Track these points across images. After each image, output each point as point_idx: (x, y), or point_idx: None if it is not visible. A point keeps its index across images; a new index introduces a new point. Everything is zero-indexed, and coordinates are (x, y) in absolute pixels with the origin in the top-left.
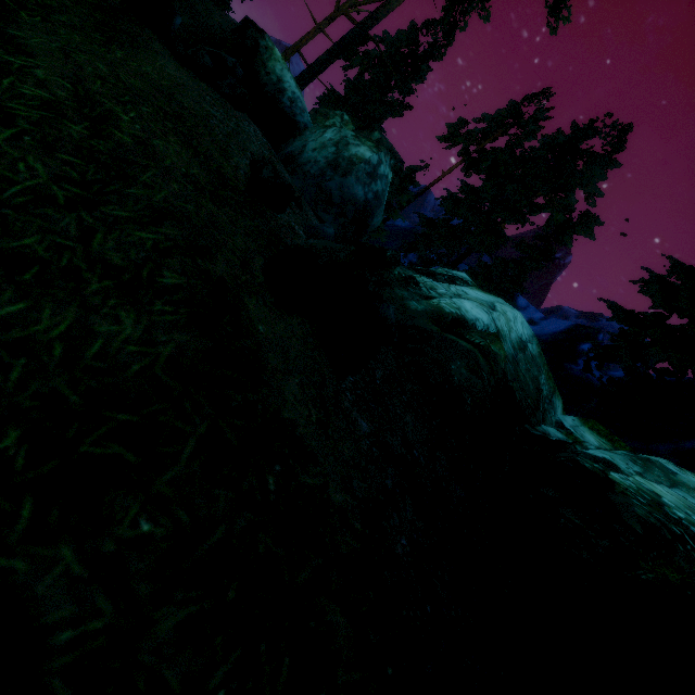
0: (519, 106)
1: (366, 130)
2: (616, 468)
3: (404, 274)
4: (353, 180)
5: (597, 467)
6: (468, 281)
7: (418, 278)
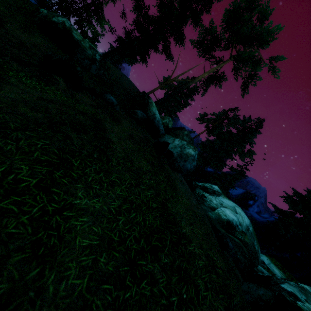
0: (227, 112)
1: (182, 130)
2: (297, 298)
3: (200, 193)
4: (187, 163)
5: (292, 299)
6: (220, 192)
7: (205, 194)
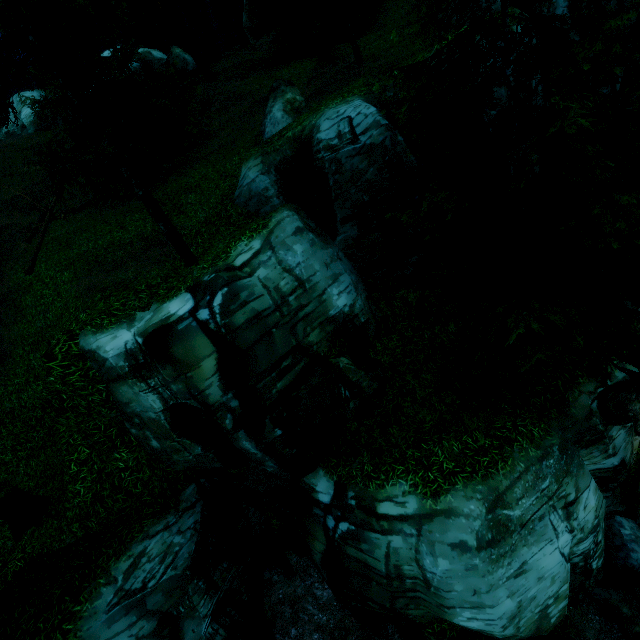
0: None
1: None
2: None
3: (5, 136)
4: None
5: None
6: None
7: (6, 131)
